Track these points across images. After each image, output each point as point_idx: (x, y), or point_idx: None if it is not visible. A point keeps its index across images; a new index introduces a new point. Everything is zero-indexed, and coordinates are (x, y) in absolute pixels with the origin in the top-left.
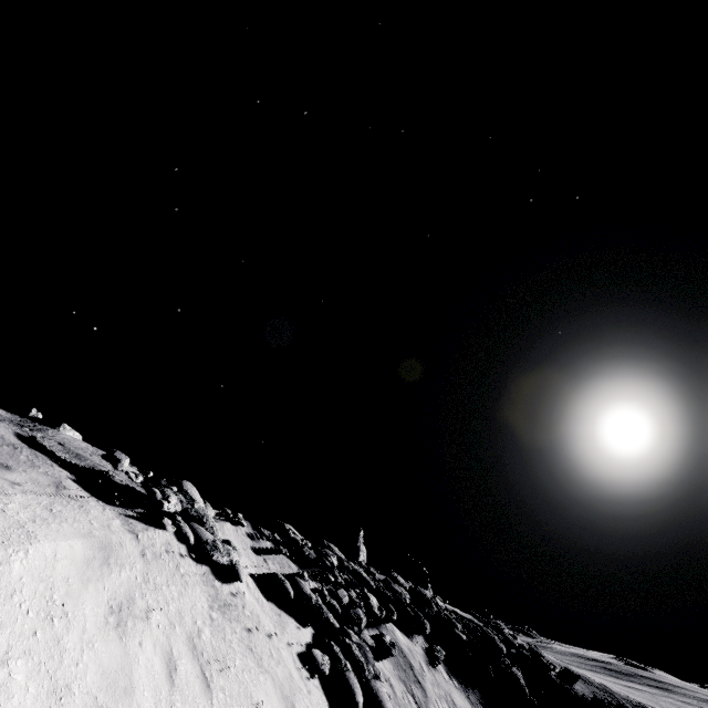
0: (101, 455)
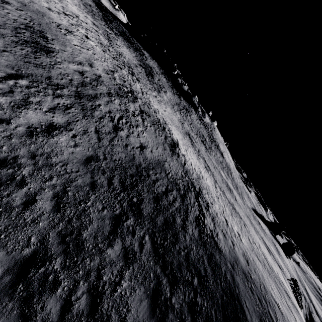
0: (295, 293)
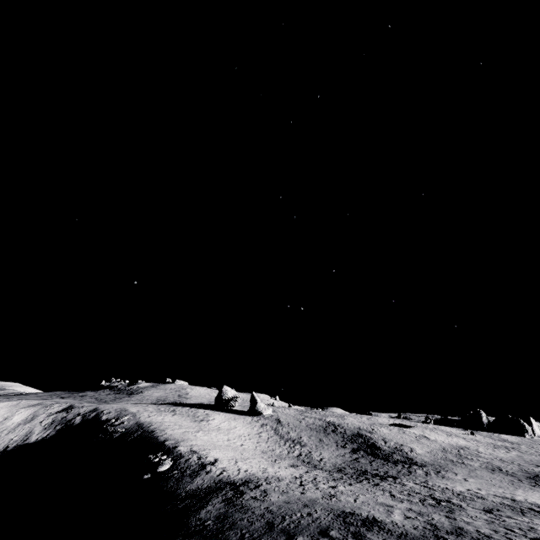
0: None
